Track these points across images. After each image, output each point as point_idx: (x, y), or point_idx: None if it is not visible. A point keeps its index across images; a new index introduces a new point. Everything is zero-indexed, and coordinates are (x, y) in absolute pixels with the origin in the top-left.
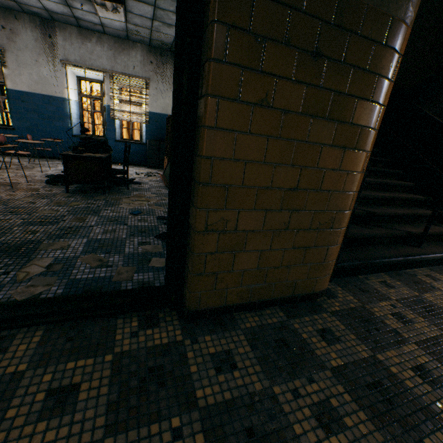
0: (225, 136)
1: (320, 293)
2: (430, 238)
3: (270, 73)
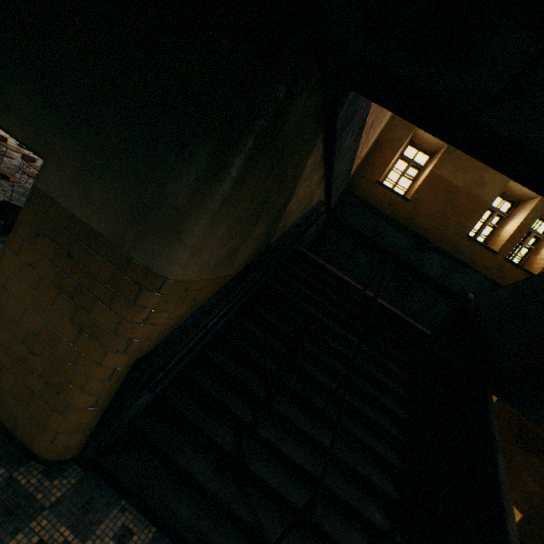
0: (6, 272)
1: (40, 458)
2: None
3: (40, 252)
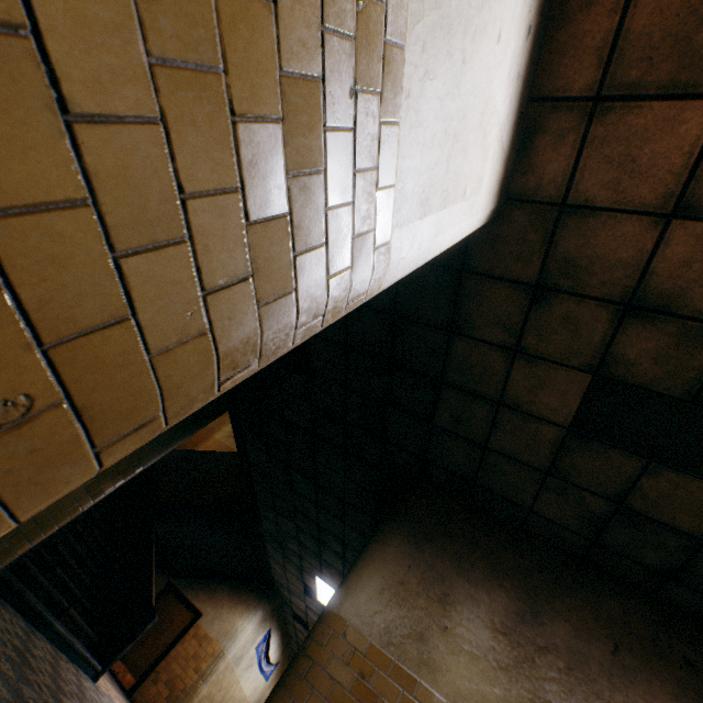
0: None
1: None
2: (70, 621)
3: None
